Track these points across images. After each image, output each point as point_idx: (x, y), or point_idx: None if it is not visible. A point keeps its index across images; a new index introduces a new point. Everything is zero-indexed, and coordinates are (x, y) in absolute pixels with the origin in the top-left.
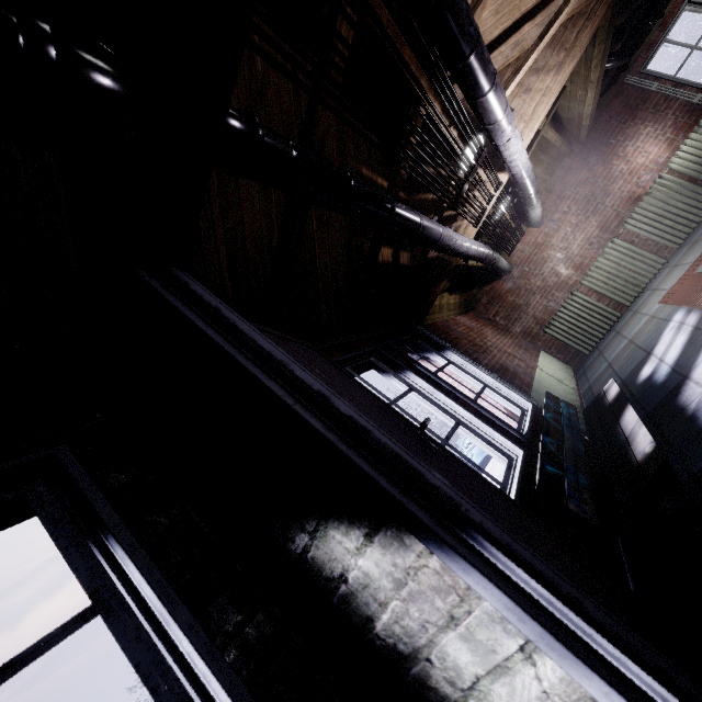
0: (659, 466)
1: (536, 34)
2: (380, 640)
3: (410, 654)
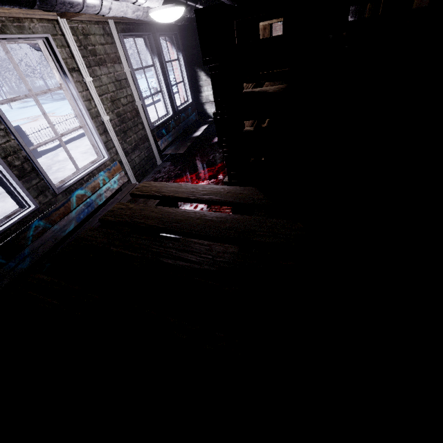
0: None
1: None
2: (199, 84)
3: (201, 86)
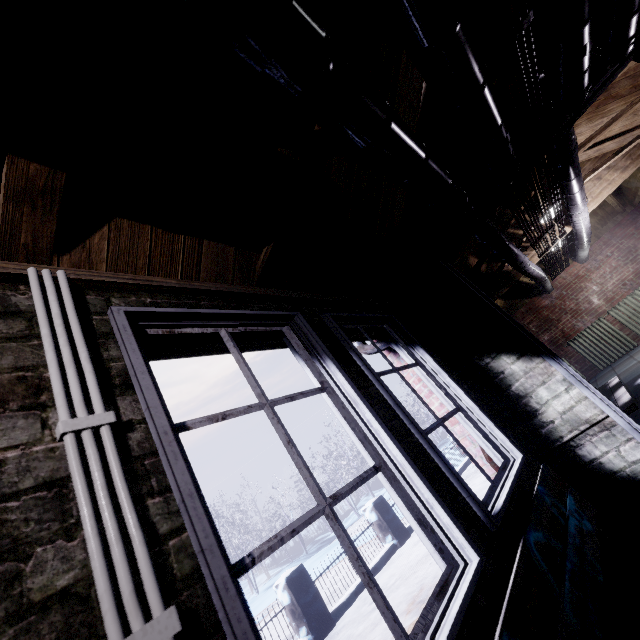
0: (629, 405)
1: (613, 146)
2: (512, 392)
3: (524, 395)
